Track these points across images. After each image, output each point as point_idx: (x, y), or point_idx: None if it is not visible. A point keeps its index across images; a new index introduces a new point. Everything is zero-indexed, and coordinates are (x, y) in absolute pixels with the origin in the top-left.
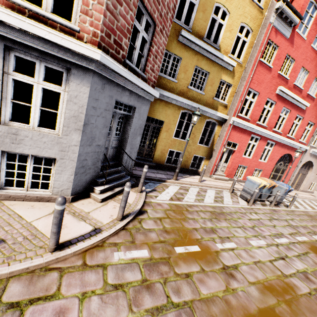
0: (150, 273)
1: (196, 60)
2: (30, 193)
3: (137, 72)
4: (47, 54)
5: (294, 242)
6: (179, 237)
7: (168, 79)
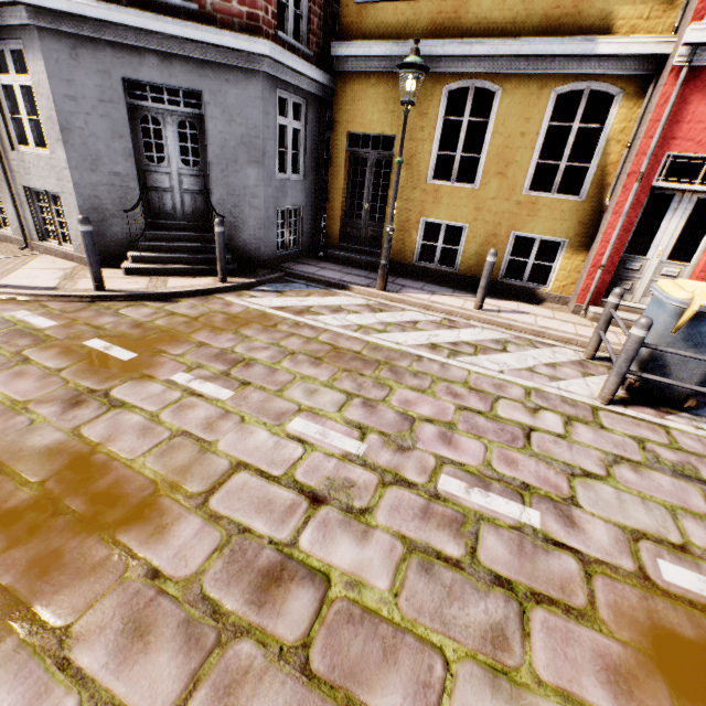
0: (2, 336)
1: None
2: (60, 248)
3: (159, 2)
4: (2, 30)
5: (573, 549)
6: (140, 336)
7: (386, 1)
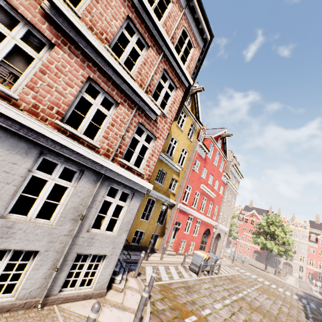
0: None
1: (160, 165)
2: (80, 292)
3: None
4: (127, 185)
5: (232, 301)
6: (181, 311)
7: None
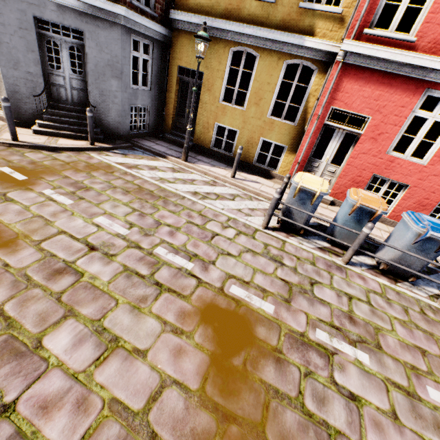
0: None
1: None
2: None
3: None
4: None
5: (198, 278)
6: (33, 169)
7: None
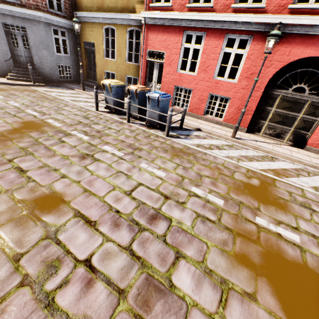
0: None
1: None
2: None
3: (9, 1)
4: None
5: (36, 116)
6: None
7: None
